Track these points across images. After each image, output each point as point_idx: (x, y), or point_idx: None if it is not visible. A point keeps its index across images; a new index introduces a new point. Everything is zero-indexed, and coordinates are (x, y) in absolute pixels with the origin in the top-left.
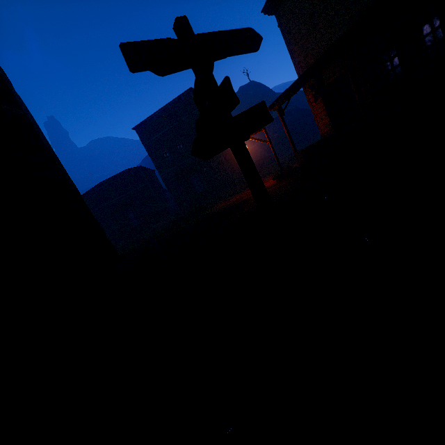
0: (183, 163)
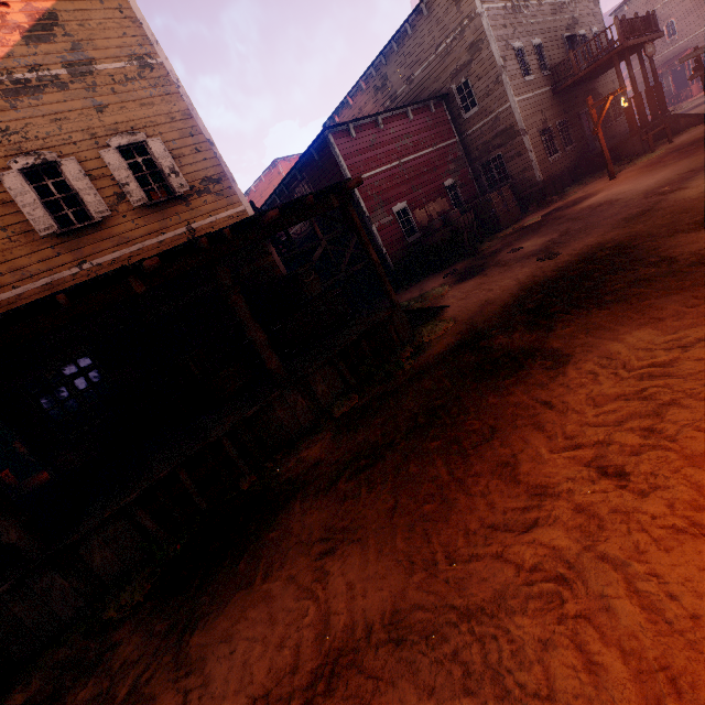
0: (667, 52)
